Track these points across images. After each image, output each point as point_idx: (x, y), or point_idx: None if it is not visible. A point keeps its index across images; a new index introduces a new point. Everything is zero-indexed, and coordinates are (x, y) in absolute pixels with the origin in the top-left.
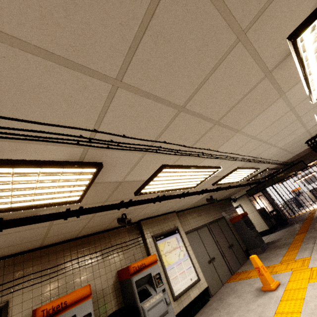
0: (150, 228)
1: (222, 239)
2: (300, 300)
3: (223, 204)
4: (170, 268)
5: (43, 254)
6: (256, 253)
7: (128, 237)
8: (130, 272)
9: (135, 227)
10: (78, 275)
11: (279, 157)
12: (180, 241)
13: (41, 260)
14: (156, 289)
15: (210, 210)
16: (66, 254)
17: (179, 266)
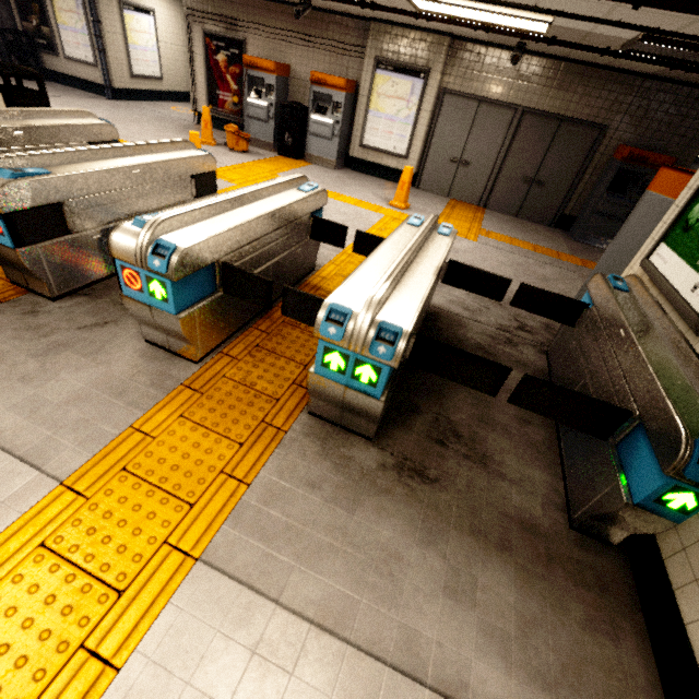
0: (380, 43)
1: (528, 159)
2: (352, 205)
3: (666, 97)
4: (375, 116)
5: (266, 8)
6: (571, 234)
7: (351, 39)
8: (310, 78)
9: (367, 28)
10: (290, 51)
11: (589, 9)
12: (415, 95)
13: (265, 14)
14: (330, 115)
15: (580, 86)
16: (283, 21)
17: (390, 123)
